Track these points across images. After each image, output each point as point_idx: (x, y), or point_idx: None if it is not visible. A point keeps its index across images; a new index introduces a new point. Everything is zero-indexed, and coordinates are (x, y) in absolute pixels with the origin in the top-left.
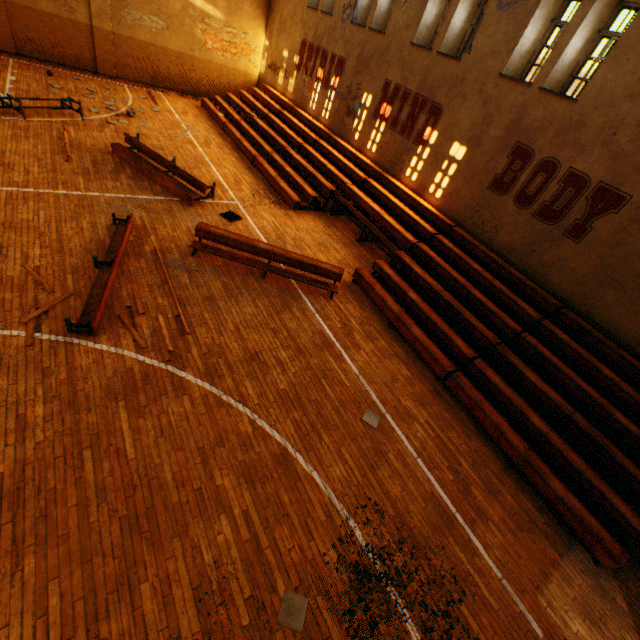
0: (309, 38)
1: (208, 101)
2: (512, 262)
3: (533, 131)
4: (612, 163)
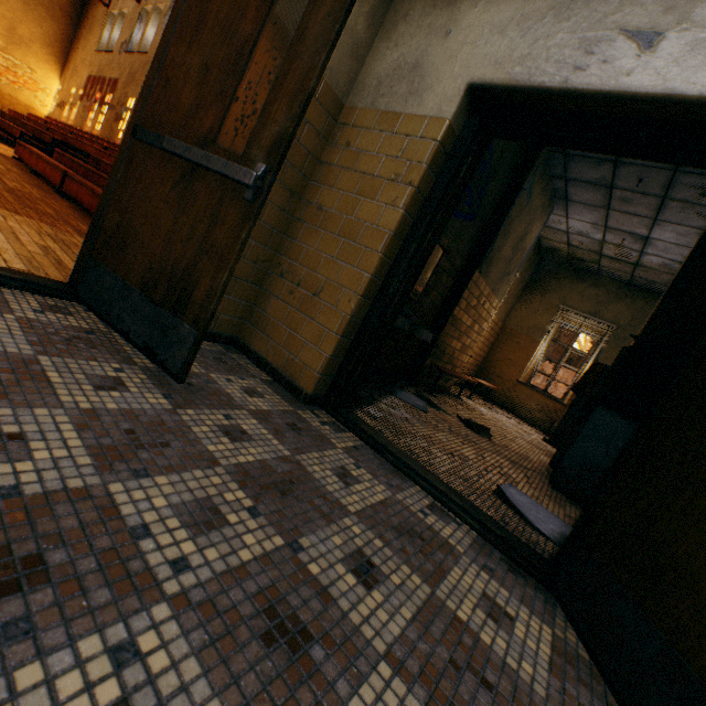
0: (94, 73)
1: None
2: None
3: None
4: None
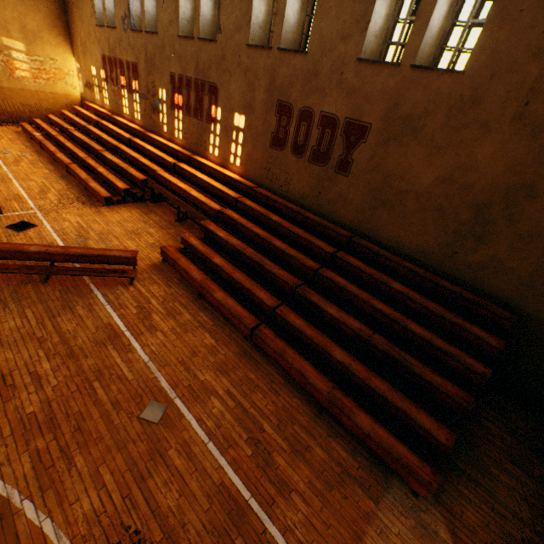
0: (106, 52)
1: (27, 125)
2: (308, 207)
3: (286, 87)
4: (349, 99)
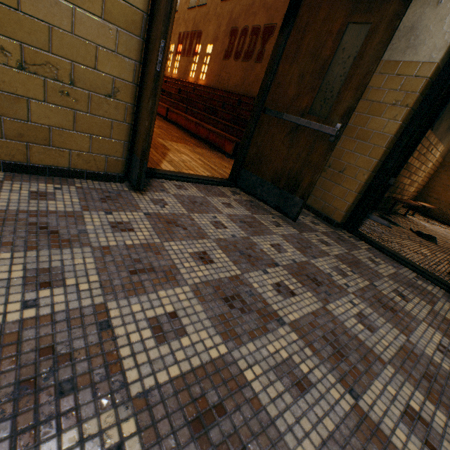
0: None
1: None
2: (237, 93)
3: (237, 19)
4: (267, 13)
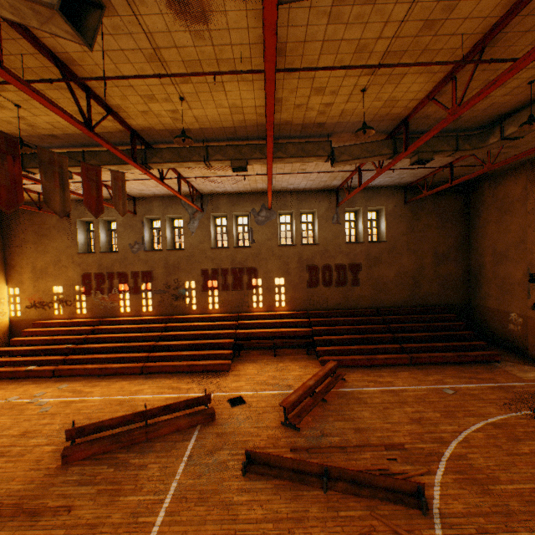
0: (93, 270)
1: None
2: (343, 308)
3: (310, 259)
4: (347, 257)
